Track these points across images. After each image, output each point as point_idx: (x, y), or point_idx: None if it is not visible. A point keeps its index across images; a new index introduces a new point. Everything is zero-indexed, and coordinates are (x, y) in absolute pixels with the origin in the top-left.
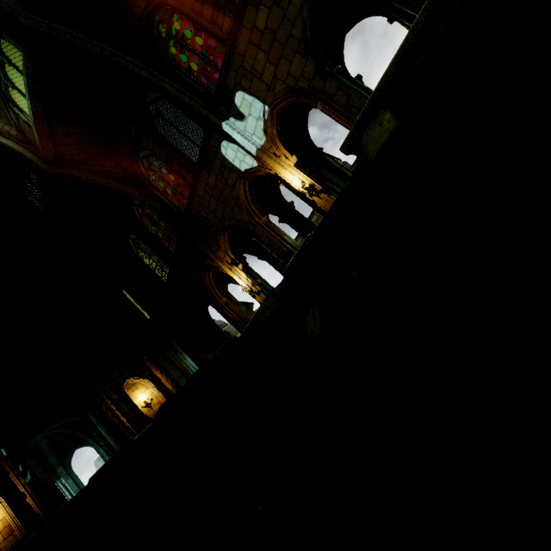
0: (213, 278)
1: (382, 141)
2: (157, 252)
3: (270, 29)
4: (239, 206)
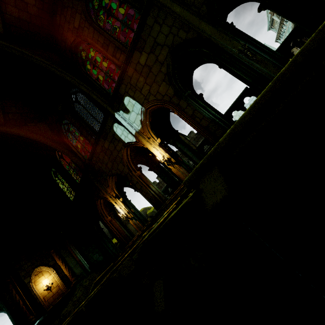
0: (103, 202)
1: (216, 199)
2: (67, 182)
3: (148, 65)
4: (122, 163)
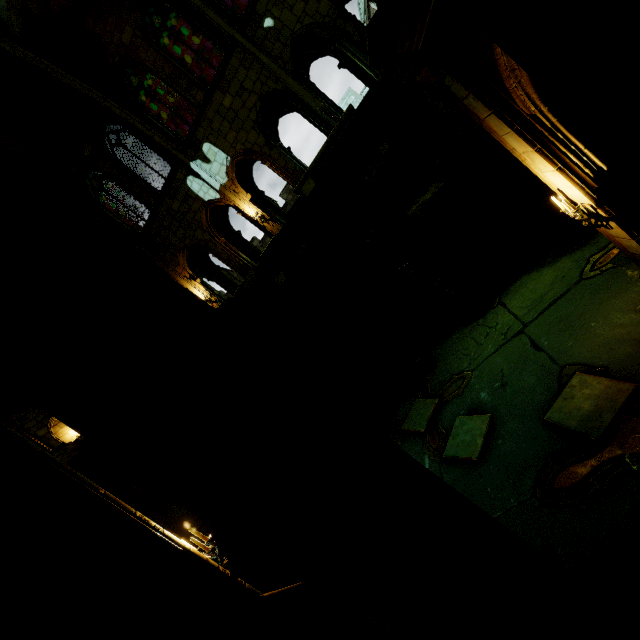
0: None
1: (311, 190)
2: None
3: (234, 110)
4: (202, 228)
